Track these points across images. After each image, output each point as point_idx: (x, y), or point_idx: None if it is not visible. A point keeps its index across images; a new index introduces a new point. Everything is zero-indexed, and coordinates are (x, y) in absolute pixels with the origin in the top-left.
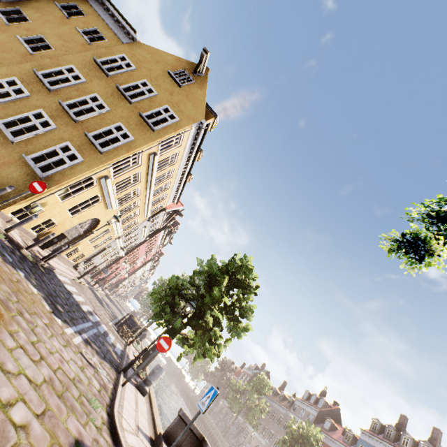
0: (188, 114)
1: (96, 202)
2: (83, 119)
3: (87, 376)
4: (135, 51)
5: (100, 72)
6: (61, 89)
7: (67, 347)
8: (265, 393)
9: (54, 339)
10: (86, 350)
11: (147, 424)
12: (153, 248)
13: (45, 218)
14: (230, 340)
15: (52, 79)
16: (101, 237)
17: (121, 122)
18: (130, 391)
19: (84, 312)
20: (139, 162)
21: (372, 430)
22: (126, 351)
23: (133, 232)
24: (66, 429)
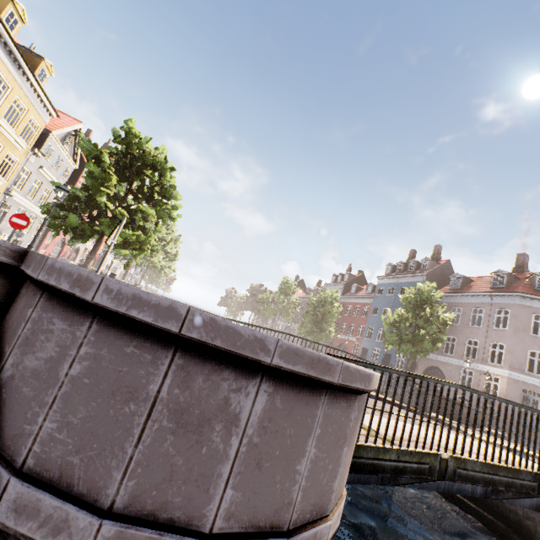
0: None
1: None
2: None
3: None
4: None
5: None
6: None
7: None
8: (293, 292)
9: None
10: None
11: None
12: None
13: None
14: (159, 223)
15: None
16: None
17: None
18: None
19: None
20: None
21: (387, 273)
22: None
23: (30, 180)
24: None
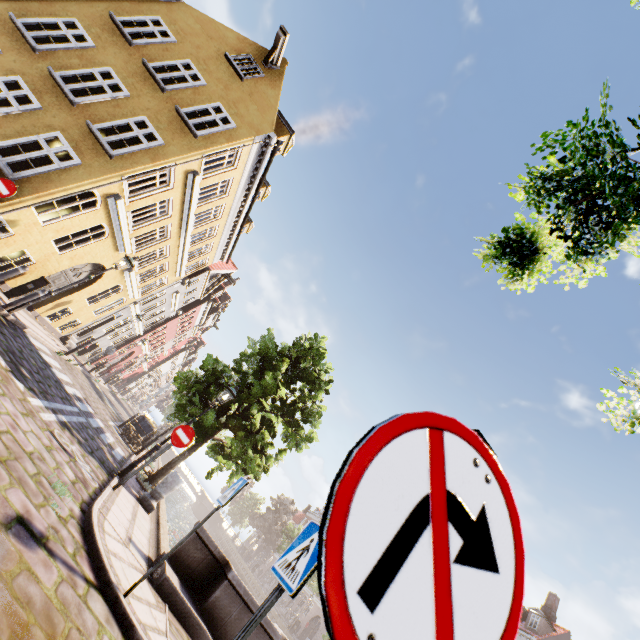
0: (250, 121)
1: (99, 237)
2: (86, 102)
3: (56, 459)
4: (177, 15)
5: (120, 38)
6: (54, 51)
7: (28, 417)
8: None
9: (7, 400)
10: (61, 433)
11: (147, 542)
12: (188, 330)
13: (14, 248)
14: (285, 451)
15: (39, 34)
16: (107, 297)
17: (147, 116)
18: (127, 500)
19: (68, 394)
20: (170, 182)
21: None
22: (130, 459)
23: (158, 299)
24: (4, 498)
